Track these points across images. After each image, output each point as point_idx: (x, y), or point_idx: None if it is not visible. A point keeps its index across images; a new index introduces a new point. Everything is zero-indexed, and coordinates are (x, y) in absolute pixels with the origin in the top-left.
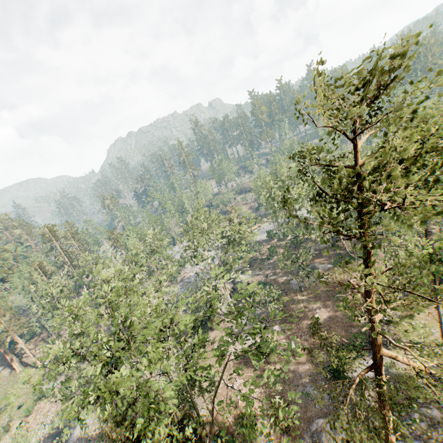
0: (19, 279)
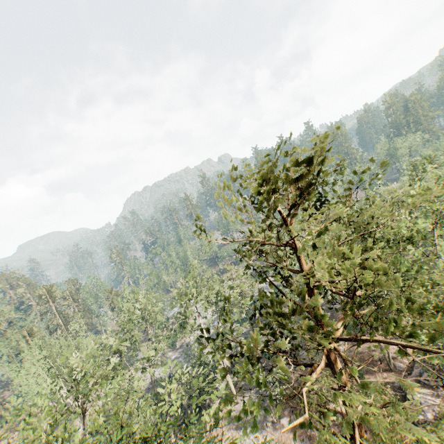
0: (4, 349)
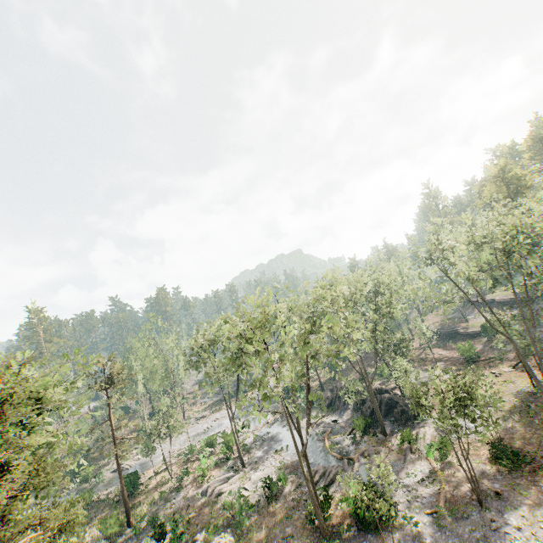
0: None
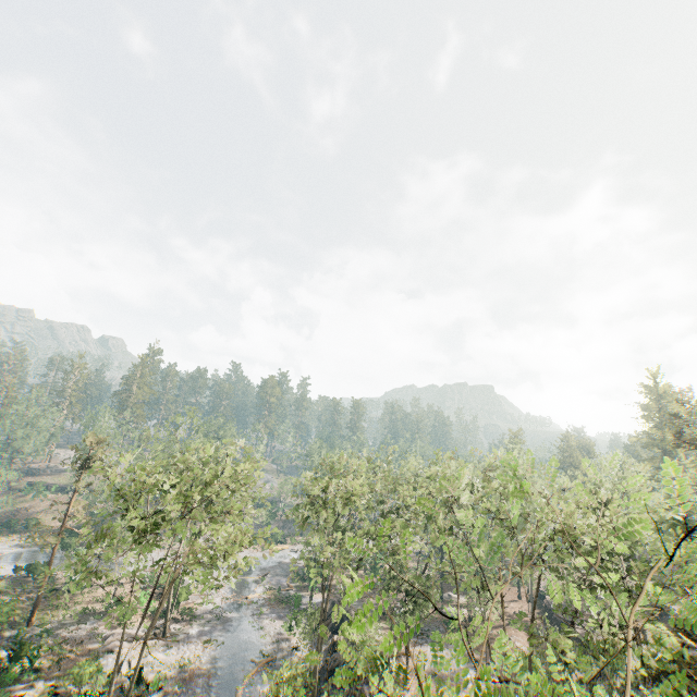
0: None
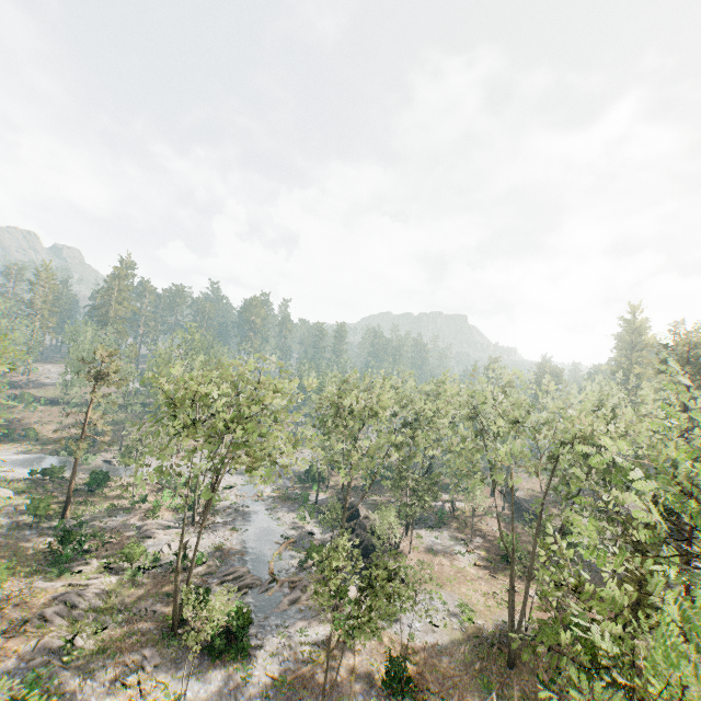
0: None
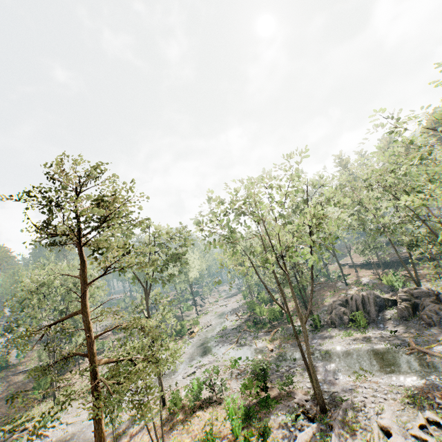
0: None
